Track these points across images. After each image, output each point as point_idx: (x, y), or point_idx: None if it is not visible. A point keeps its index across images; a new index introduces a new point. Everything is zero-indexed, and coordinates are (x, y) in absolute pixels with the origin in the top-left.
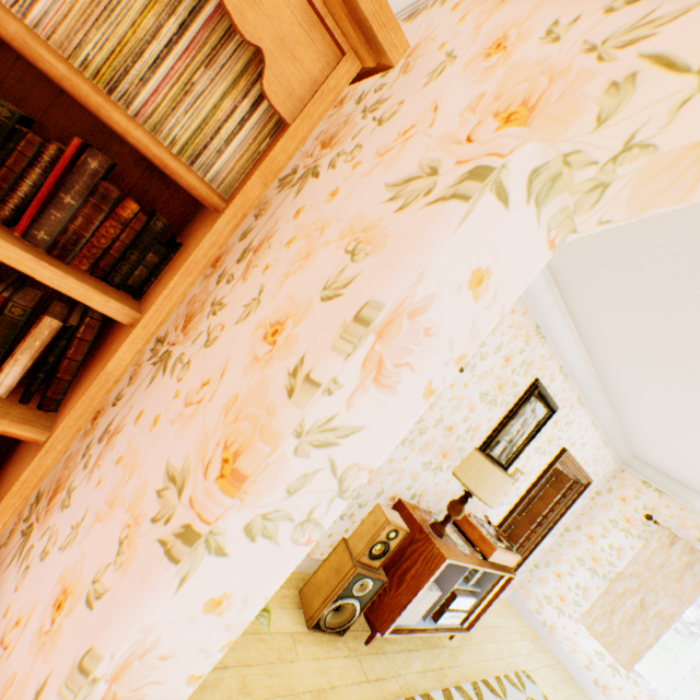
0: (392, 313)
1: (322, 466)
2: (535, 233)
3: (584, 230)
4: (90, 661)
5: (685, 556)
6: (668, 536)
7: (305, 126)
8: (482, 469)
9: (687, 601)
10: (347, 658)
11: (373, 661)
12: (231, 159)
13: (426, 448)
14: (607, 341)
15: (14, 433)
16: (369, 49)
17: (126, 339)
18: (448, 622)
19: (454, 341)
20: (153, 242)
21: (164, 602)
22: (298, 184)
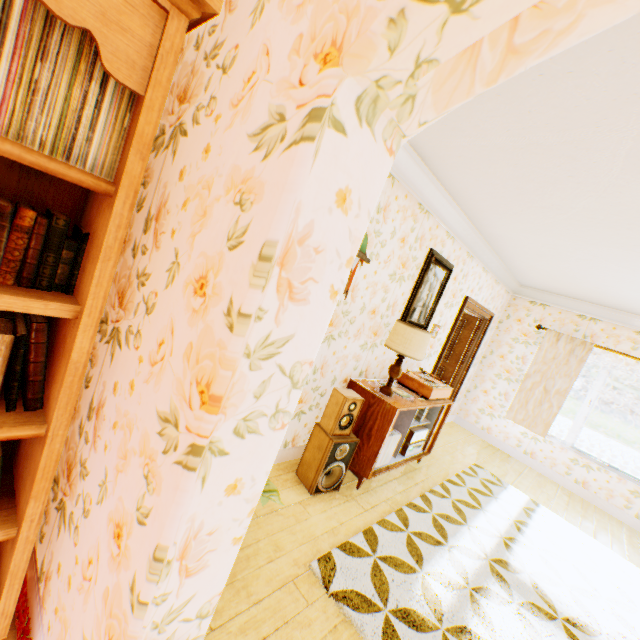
0: (285, 246)
1: (273, 372)
2: (375, 147)
3: (411, 133)
4: (160, 553)
5: (568, 345)
6: (555, 336)
7: (158, 94)
8: (406, 335)
9: (574, 376)
10: (346, 503)
11: (366, 497)
12: (102, 143)
13: (359, 334)
14: (477, 200)
15: (17, 436)
16: (189, 2)
17: (77, 331)
18: (413, 452)
19: (340, 250)
20: (62, 240)
21: (196, 498)
22: (170, 145)
